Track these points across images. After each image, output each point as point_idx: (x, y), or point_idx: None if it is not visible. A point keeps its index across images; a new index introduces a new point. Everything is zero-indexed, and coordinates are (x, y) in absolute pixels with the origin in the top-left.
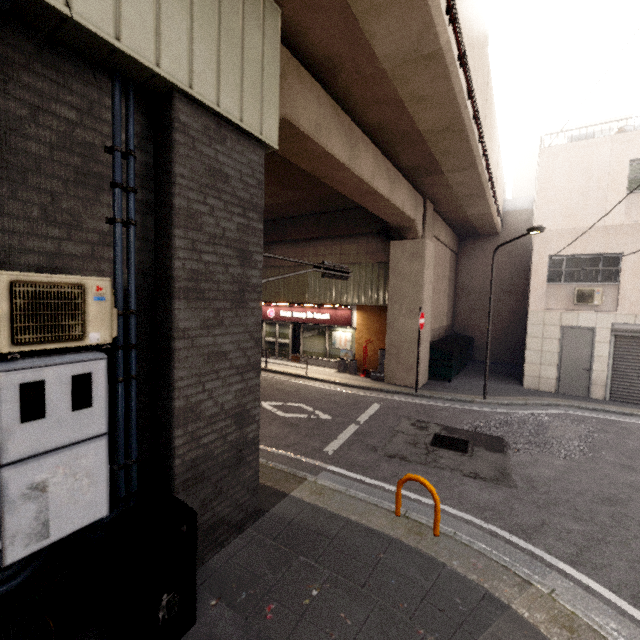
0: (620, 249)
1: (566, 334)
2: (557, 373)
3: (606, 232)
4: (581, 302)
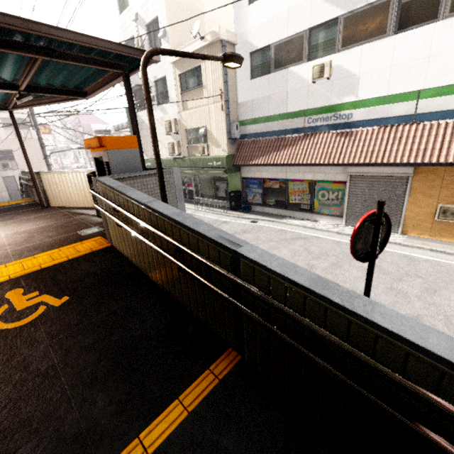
0: (11, 148)
1: (5, 179)
2: (8, 194)
3: (3, 142)
4: (5, 167)
